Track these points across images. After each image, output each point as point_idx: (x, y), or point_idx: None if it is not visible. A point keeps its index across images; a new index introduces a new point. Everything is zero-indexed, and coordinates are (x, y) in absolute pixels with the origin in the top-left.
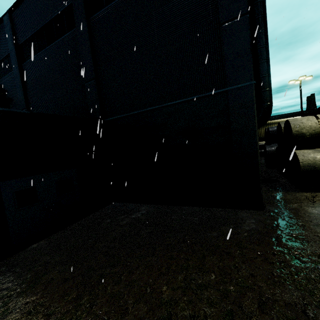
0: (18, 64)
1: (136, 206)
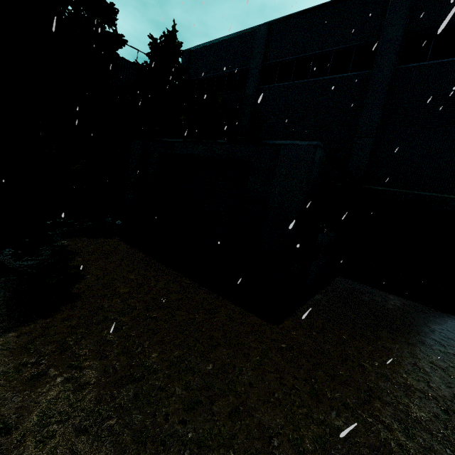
0: (257, 86)
1: (379, 292)
